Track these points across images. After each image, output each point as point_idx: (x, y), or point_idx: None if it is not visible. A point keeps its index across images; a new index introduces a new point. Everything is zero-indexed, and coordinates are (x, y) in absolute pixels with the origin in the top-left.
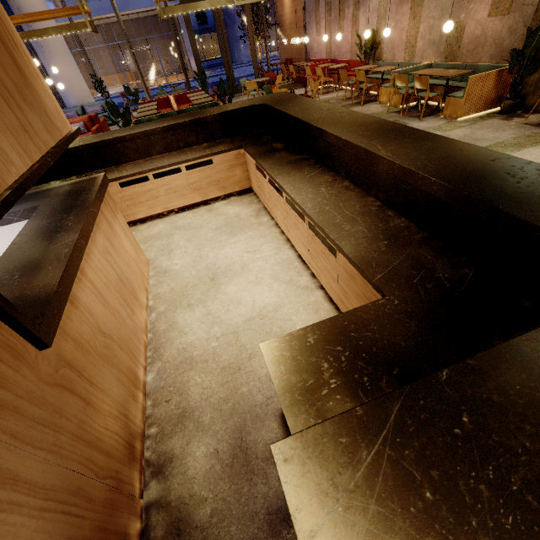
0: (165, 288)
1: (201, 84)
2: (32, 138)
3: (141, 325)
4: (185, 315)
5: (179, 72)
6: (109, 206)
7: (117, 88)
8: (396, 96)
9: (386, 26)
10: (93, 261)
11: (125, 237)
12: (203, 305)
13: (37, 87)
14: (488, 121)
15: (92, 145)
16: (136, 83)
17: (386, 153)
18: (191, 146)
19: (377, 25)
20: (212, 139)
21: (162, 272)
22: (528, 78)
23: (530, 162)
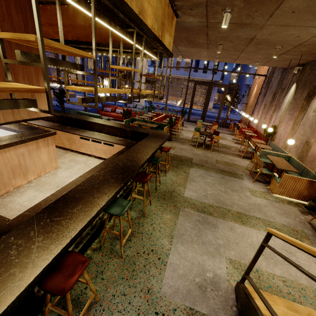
0: (45, 179)
1: (182, 115)
2: (14, 115)
3: (15, 184)
4: (31, 191)
5: (200, 105)
6: (47, 142)
7: (172, 101)
8: None
9: (281, 126)
10: (6, 154)
11: (46, 154)
12: (39, 193)
13: (39, 103)
14: (288, 206)
15: (85, 121)
16: (178, 103)
17: (96, 174)
18: (117, 136)
19: (278, 124)
20: (126, 138)
21: (54, 173)
22: None
23: (97, 209)
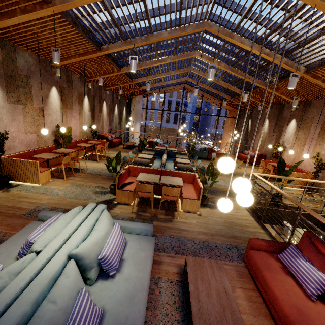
0: None
1: None
2: None
3: None
4: None
5: None
6: None
7: None
8: None
9: None
10: None
11: None
12: None
13: None
14: None
15: None
16: None
17: None
18: None
19: None
20: None
21: None
22: None
23: None
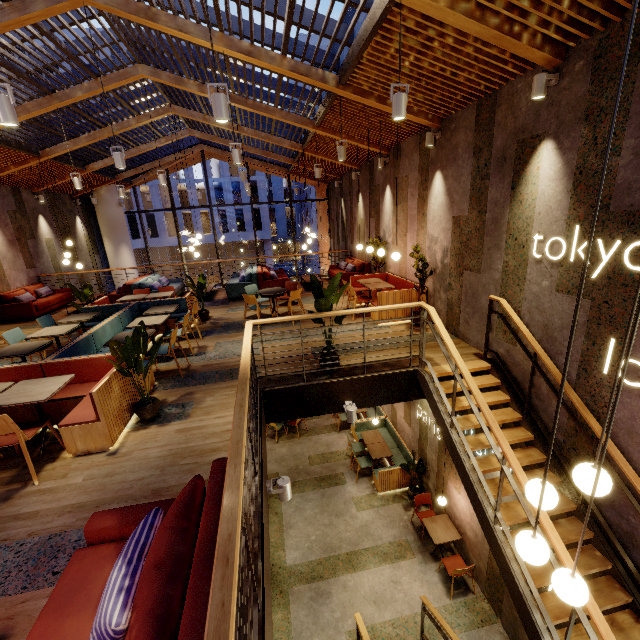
0: None
1: None
2: None
3: None
4: None
5: None
6: None
7: None
8: (357, 440)
9: None
10: None
11: None
12: None
13: None
14: (393, 506)
15: None
16: None
17: None
18: None
19: None
20: None
21: None
22: (423, 478)
23: None
